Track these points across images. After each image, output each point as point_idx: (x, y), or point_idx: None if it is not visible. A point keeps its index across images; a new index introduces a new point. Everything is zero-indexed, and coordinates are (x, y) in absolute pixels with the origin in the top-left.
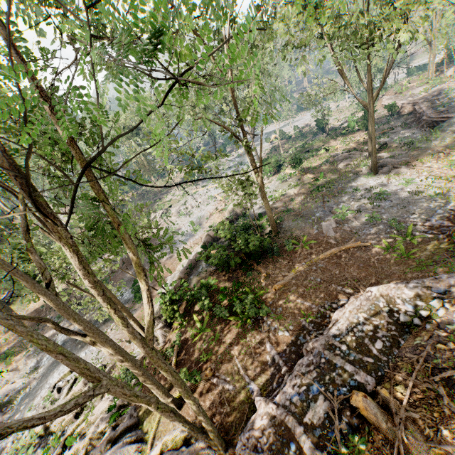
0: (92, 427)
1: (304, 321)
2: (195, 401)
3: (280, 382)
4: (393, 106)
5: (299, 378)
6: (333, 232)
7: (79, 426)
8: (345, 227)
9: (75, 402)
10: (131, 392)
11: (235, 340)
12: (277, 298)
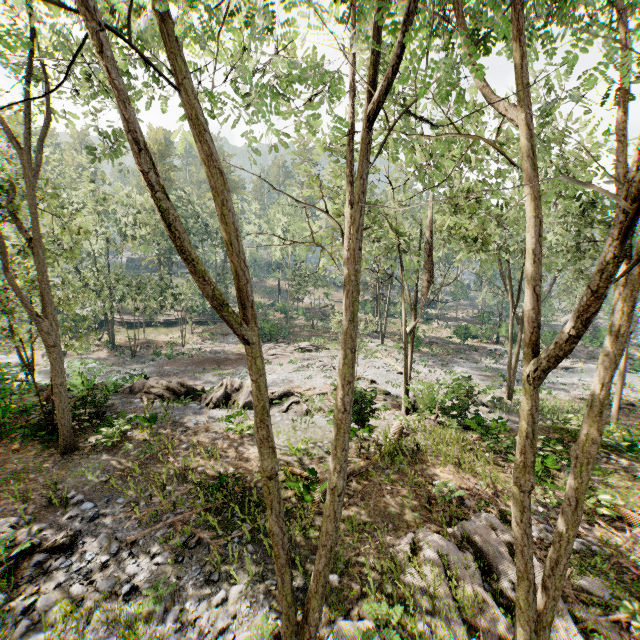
0: None
1: None
2: None
3: None
4: None
5: None
6: None
7: None
8: None
9: None
10: None
11: None
12: None
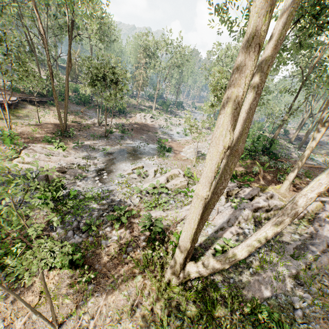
0: None
1: None
2: None
3: None
4: (287, 131)
5: None
6: None
7: None
8: None
9: None
10: None
11: None
12: None
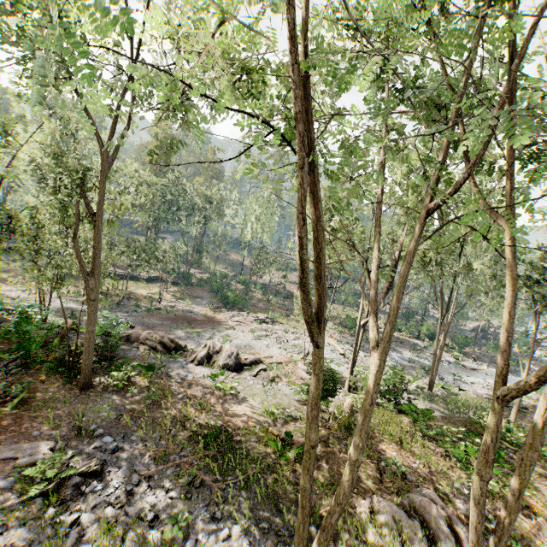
0: None
1: None
2: None
3: None
4: None
5: None
6: None
7: None
8: None
9: None
10: None
11: None
12: None
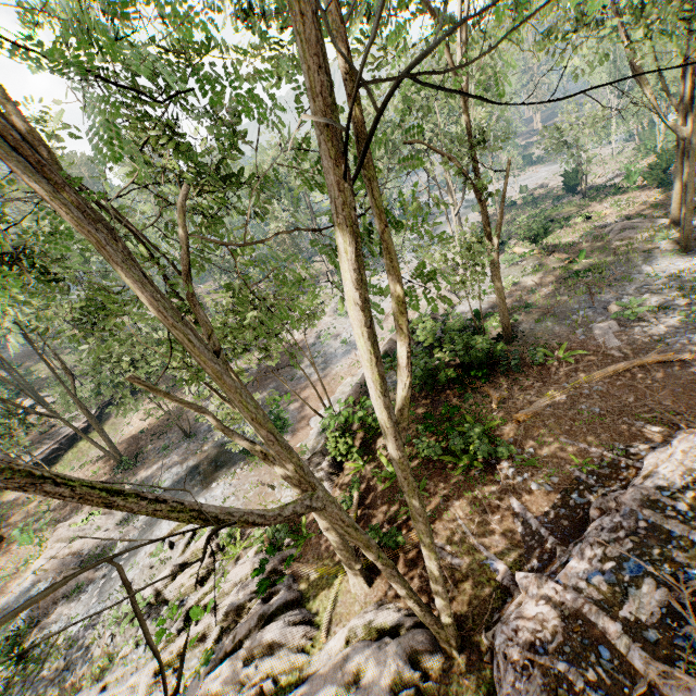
0: (228, 598)
1: (578, 471)
2: (437, 554)
3: (546, 559)
4: None
5: (599, 548)
6: (615, 339)
7: (208, 596)
8: (636, 331)
9: (295, 505)
10: (350, 517)
11: (454, 493)
12: (522, 434)
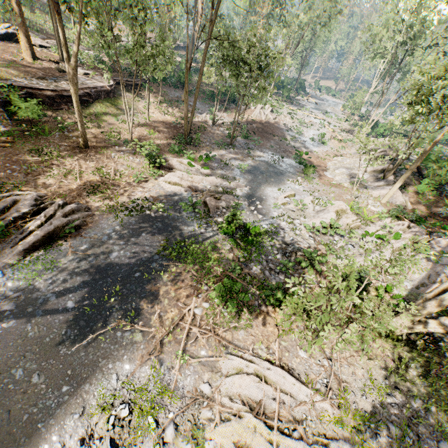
0: (407, 234)
1: None
2: None
3: None
4: None
5: None
6: None
7: (379, 232)
8: None
9: None
10: None
11: None
12: None
